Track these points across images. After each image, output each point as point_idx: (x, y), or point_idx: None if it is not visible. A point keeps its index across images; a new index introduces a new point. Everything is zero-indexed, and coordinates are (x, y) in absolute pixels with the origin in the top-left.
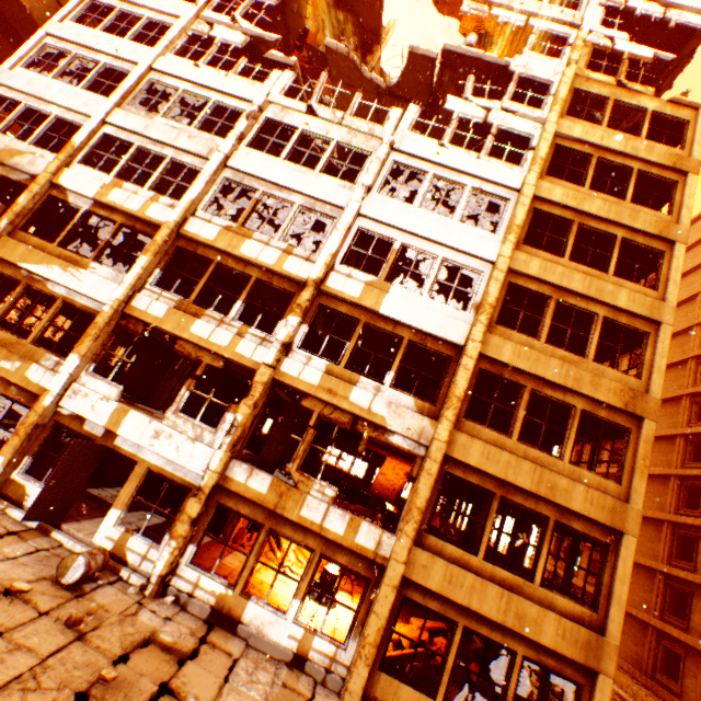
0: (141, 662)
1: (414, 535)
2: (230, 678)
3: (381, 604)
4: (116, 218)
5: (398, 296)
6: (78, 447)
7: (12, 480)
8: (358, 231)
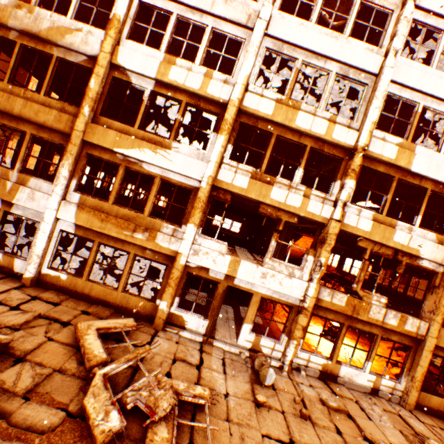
0: (342, 426)
1: (441, 321)
2: (371, 418)
3: (423, 360)
4: (180, 97)
5: (421, 154)
6: (222, 293)
7: (171, 313)
8: (386, 96)
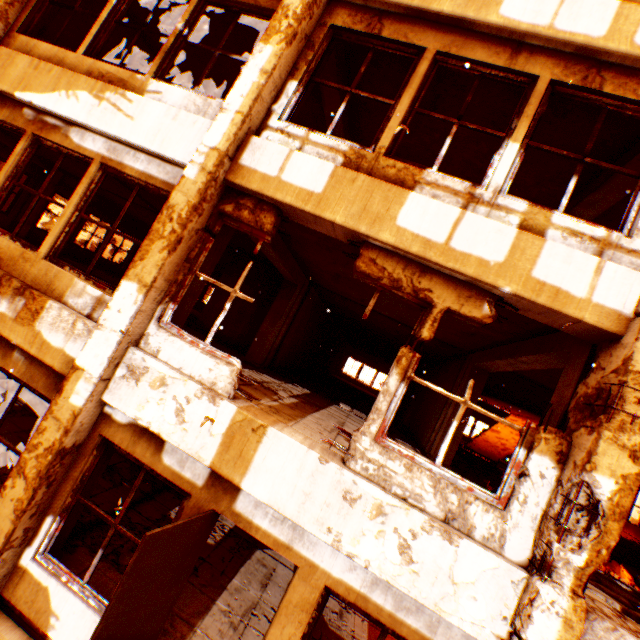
0: None
1: None
2: None
3: None
4: None
5: None
6: (152, 547)
7: (21, 570)
8: None
